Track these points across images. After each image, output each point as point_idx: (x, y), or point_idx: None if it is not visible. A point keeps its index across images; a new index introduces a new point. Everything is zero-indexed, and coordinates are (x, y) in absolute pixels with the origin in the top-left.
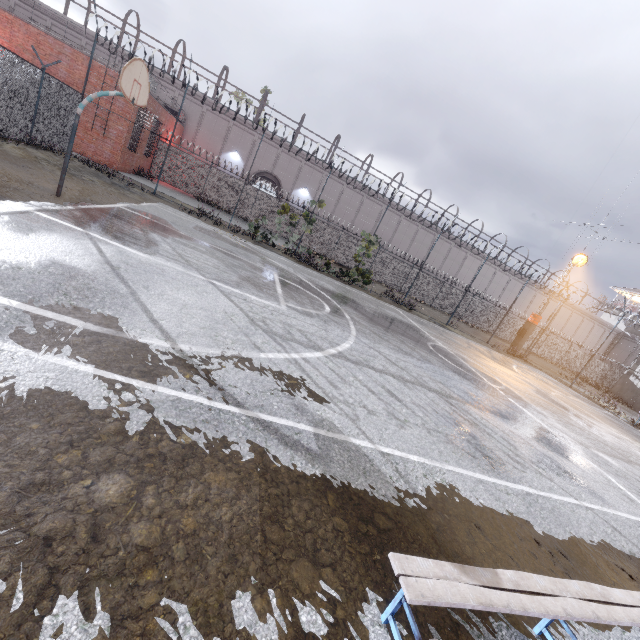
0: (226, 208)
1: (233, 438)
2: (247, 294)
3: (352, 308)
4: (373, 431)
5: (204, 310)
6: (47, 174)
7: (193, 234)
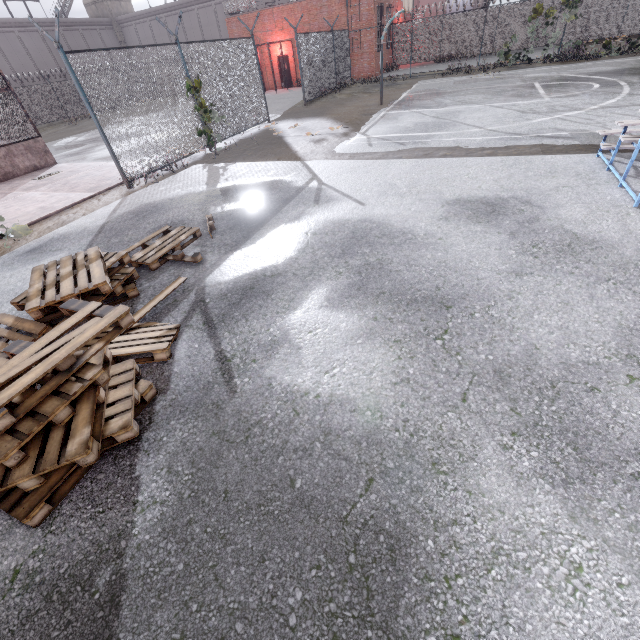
0: (466, 54)
1: (525, 141)
2: (514, 103)
3: (634, 75)
4: (617, 127)
5: (490, 116)
6: (364, 98)
7: (456, 88)
